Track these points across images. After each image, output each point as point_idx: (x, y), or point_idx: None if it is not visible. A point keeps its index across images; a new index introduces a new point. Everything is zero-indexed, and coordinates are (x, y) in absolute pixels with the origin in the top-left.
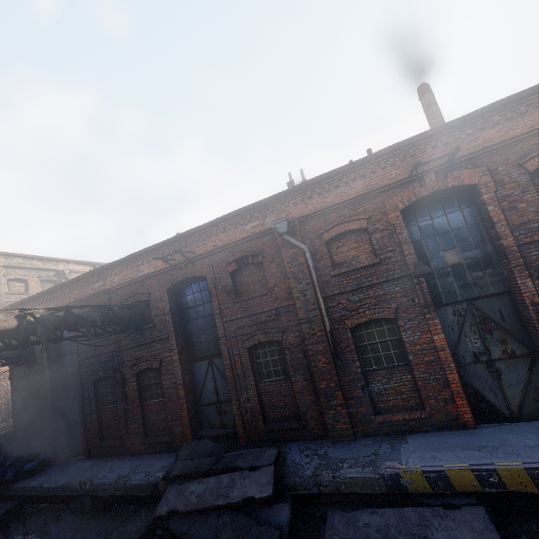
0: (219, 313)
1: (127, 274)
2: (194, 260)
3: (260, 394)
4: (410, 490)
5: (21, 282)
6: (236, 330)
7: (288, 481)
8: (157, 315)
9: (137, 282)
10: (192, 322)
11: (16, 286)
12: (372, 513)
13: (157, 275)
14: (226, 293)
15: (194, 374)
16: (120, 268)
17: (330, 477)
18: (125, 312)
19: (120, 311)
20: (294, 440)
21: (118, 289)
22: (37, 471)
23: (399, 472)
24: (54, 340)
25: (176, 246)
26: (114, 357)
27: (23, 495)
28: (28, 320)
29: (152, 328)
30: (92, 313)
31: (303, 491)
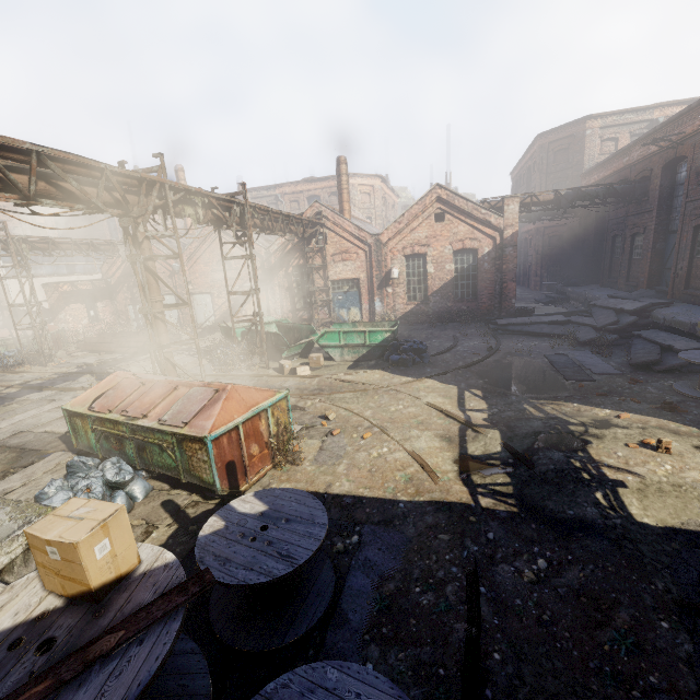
0: (685, 194)
1: (642, 151)
2: (685, 140)
3: (691, 267)
4: (697, 334)
5: (612, 141)
6: (691, 210)
7: (653, 313)
8: (652, 190)
9: (647, 159)
10: (678, 199)
11: (607, 146)
12: (667, 334)
13: (659, 153)
14: (695, 175)
15: (668, 243)
16: (639, 145)
17: (671, 317)
18: (628, 187)
19: (623, 186)
20: (695, 304)
21: (636, 164)
22: (578, 285)
23: (697, 323)
24: (571, 207)
25: (675, 125)
26: (624, 221)
27: (571, 296)
28: (558, 196)
29: (646, 201)
30: (598, 190)
31: (657, 320)
